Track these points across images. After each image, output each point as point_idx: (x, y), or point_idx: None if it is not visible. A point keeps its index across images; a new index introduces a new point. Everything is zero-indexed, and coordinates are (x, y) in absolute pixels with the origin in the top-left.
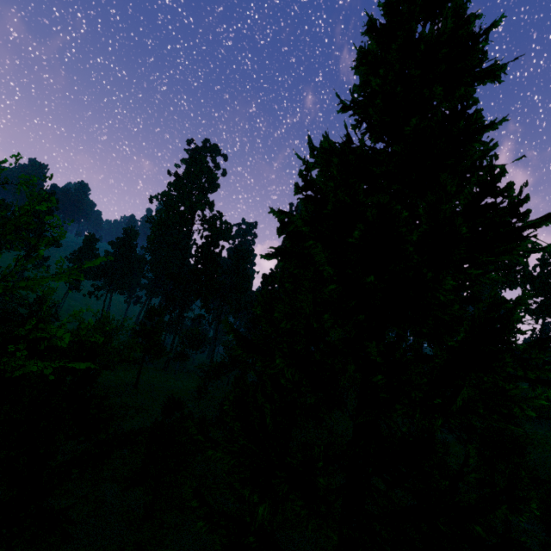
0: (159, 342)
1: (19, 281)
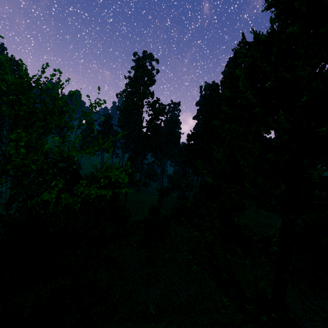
0: (134, 177)
1: (85, 150)
